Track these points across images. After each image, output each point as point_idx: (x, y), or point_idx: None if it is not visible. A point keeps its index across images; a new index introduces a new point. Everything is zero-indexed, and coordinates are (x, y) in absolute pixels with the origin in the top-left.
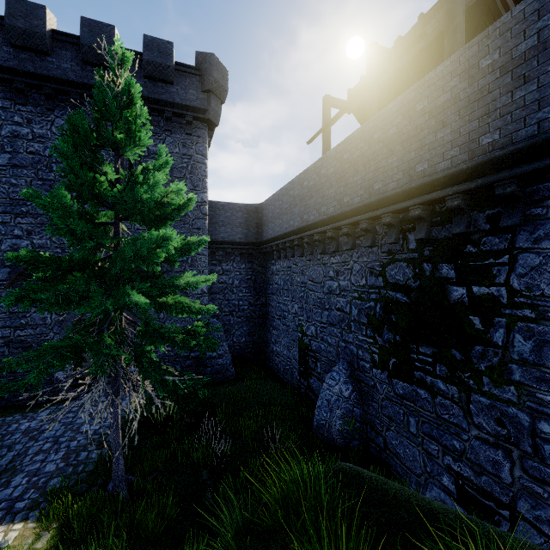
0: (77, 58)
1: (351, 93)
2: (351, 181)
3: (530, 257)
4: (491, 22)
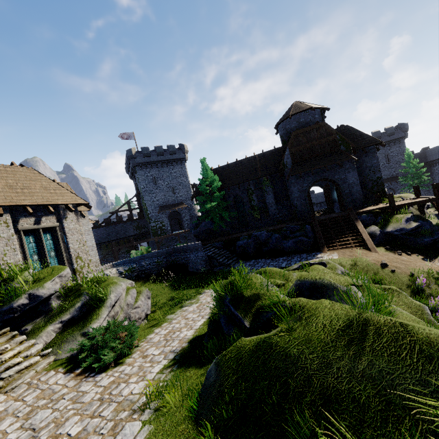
0: None
1: None
2: None
3: None
4: None
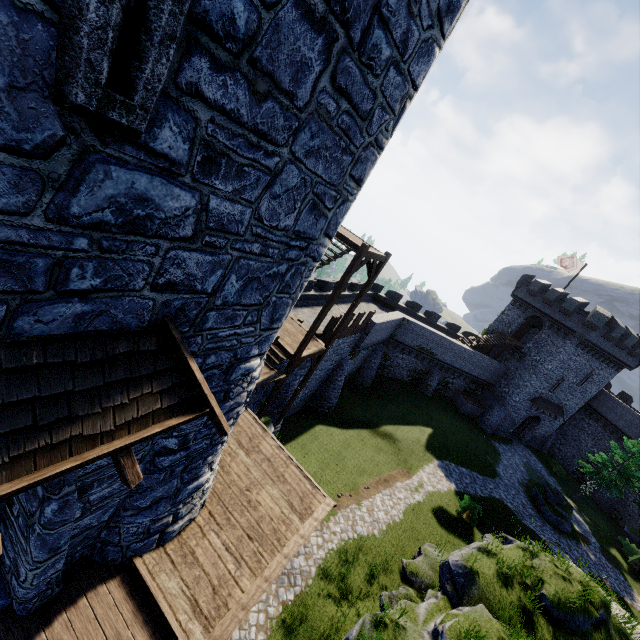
0: (614, 342)
1: None
2: None
3: None
4: None
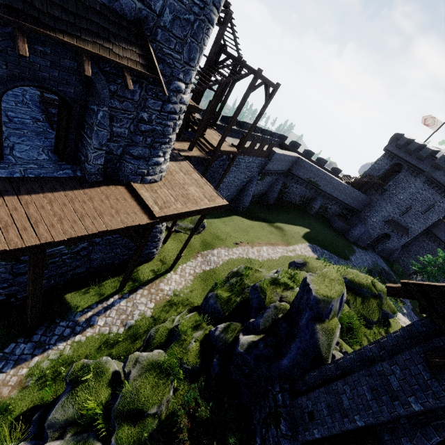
0: None
1: None
2: None
3: None
4: None
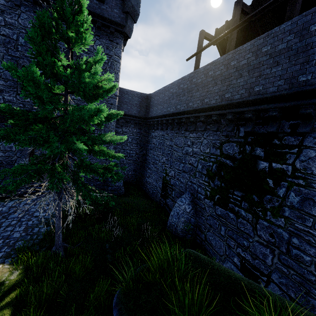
0: None
1: (217, 31)
2: (211, 90)
3: (310, 151)
4: (315, 0)
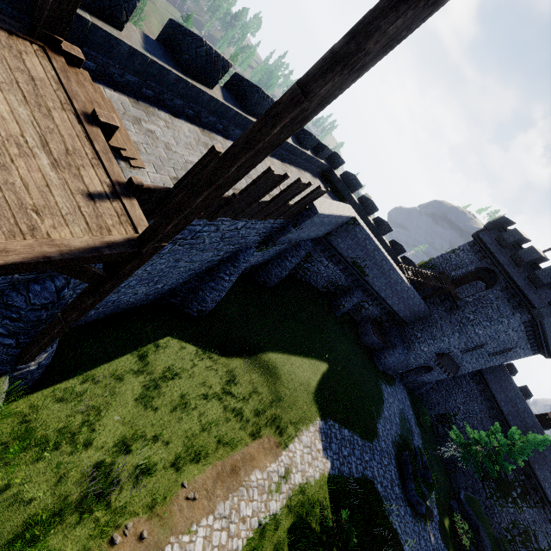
0: None
1: None
2: (535, 451)
3: (531, 511)
4: None
